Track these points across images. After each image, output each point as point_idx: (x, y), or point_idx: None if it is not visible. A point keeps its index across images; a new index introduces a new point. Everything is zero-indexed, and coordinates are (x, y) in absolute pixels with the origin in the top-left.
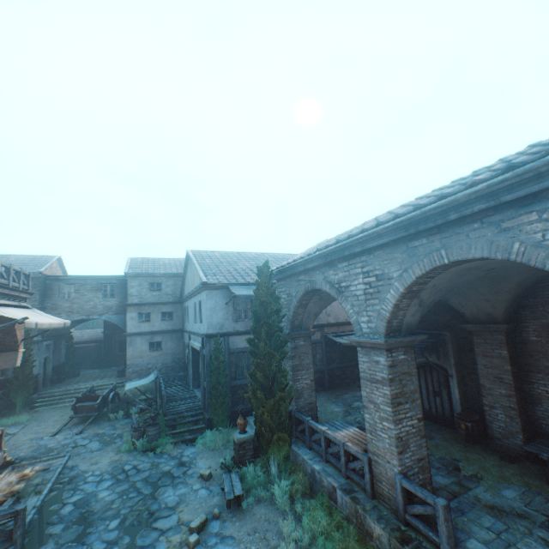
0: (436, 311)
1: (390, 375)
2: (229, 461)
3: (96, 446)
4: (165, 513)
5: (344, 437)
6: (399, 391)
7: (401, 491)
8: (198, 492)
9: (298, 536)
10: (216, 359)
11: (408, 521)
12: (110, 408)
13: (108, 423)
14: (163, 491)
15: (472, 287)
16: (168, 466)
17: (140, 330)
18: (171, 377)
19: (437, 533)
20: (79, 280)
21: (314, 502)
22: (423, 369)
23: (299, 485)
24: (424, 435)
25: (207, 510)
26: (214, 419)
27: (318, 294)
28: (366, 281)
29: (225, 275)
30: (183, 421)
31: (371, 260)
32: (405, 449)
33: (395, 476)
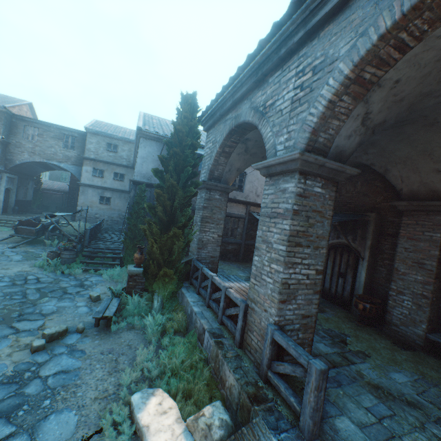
0: (366, 193)
1: (296, 206)
2: (119, 289)
3: (17, 258)
4: (33, 317)
5: (232, 287)
6: (302, 230)
7: (270, 343)
8: (78, 309)
9: (149, 366)
10: (137, 205)
11: (270, 378)
12: (46, 236)
13: (42, 247)
14: (47, 300)
15: (426, 150)
16: (67, 284)
17: (93, 183)
18: (113, 229)
19: (301, 401)
20: (43, 125)
21: (182, 340)
22: (334, 250)
23: (175, 323)
24: (318, 291)
25: (75, 324)
26: (126, 258)
27: (244, 142)
28: (298, 84)
29: (164, 131)
30: (99, 255)
31: (312, 48)
32: (290, 300)
33: (268, 326)
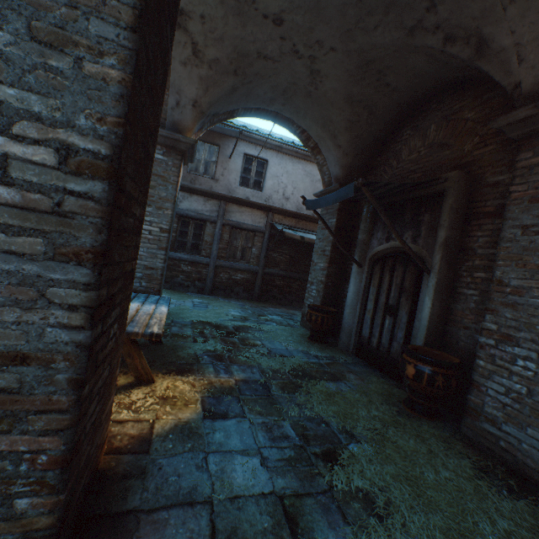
0: (445, 141)
1: None
2: None
3: None
4: None
5: None
6: None
7: None
8: None
9: None
10: None
11: None
12: None
13: None
14: None
15: None
16: None
17: None
18: None
19: None
20: None
21: None
22: (381, 265)
23: None
24: (88, 253)
25: None
26: None
27: (181, 23)
28: None
29: None
30: None
31: None
32: None
33: None
